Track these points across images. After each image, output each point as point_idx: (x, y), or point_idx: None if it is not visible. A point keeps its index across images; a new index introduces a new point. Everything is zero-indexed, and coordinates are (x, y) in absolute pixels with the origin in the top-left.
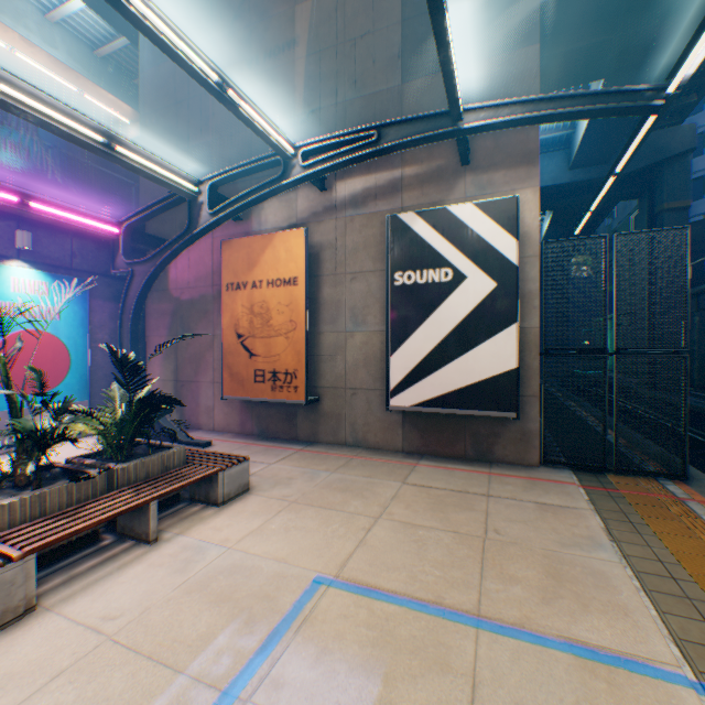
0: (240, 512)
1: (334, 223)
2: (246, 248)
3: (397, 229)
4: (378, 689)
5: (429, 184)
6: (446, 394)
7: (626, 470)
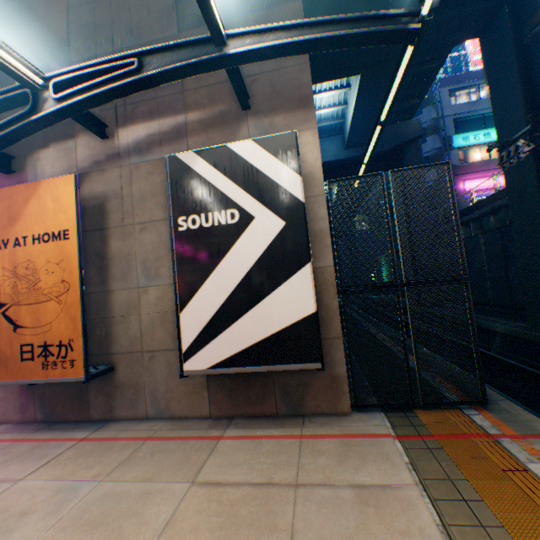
0: None
1: (119, 171)
2: (6, 199)
3: (177, 170)
4: None
5: (213, 128)
6: (246, 350)
7: (433, 403)
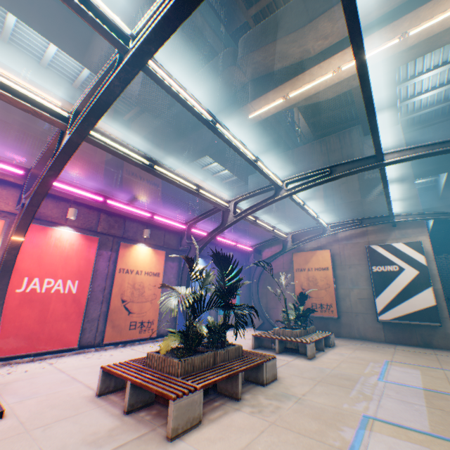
0: (340, 349)
1: (337, 245)
2: (303, 255)
3: (370, 250)
4: (419, 371)
5: (378, 233)
6: (404, 315)
7: None
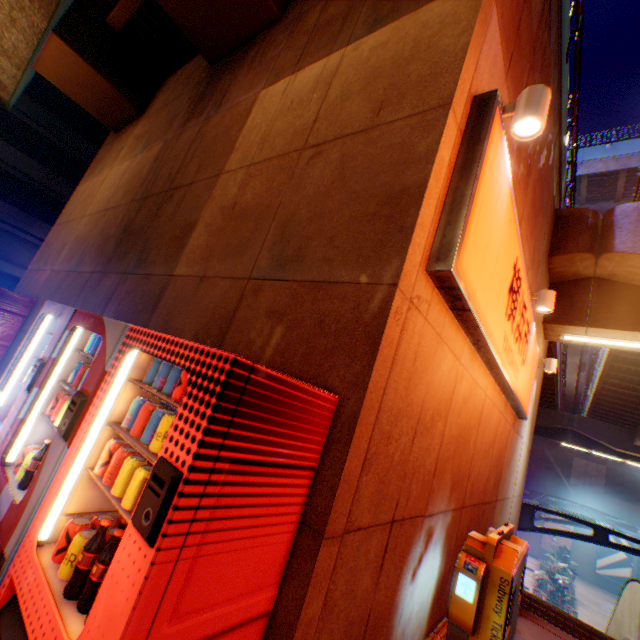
0: (576, 582)
1: None
2: None
3: None
4: None
5: None
6: (610, 574)
7: None
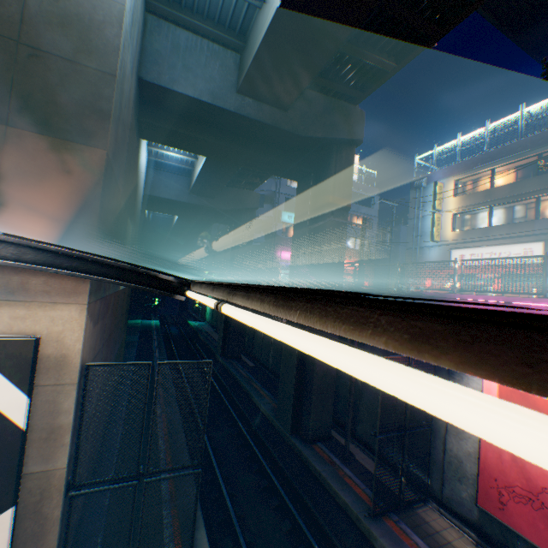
0: None
1: None
2: None
3: None
4: None
5: None
6: None
7: None
